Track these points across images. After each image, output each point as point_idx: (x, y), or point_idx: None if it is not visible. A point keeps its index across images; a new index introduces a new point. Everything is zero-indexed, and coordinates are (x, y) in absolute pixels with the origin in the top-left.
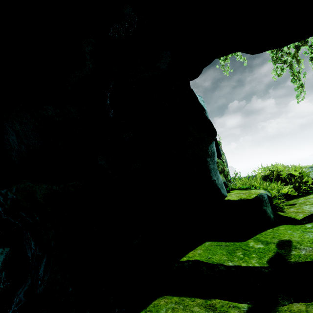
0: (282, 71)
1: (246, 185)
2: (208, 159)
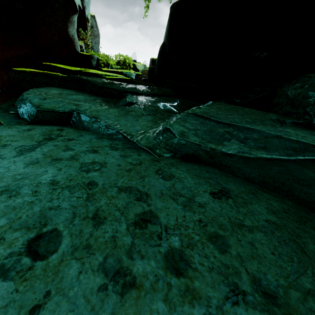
0: None
1: (96, 54)
2: (68, 24)
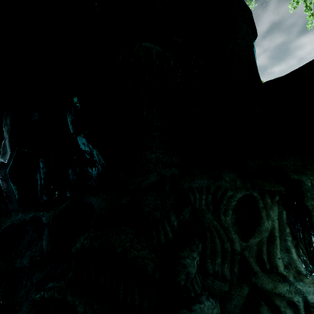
0: (297, 4)
1: None
2: (254, 50)
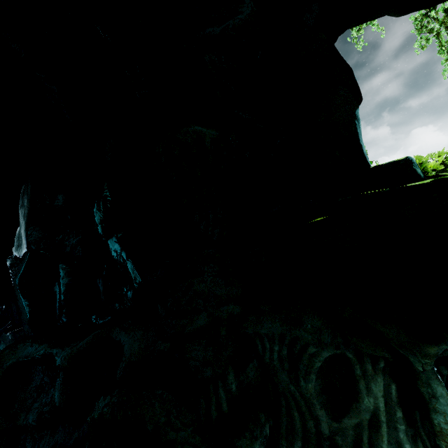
0: (427, 42)
1: None
2: (356, 122)
